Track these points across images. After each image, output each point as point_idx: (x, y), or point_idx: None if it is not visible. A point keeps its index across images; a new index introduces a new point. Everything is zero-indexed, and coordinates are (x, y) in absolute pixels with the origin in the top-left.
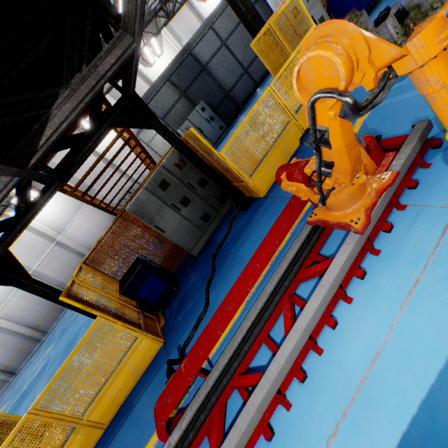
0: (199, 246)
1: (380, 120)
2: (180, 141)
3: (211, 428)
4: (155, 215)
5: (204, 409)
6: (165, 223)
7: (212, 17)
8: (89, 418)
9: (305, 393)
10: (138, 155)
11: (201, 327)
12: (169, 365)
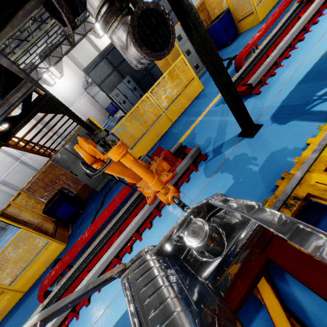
0: (101, 185)
1: (199, 130)
2: (85, 123)
3: None
4: (71, 165)
5: (63, 288)
6: (78, 170)
7: None
8: (15, 286)
9: (107, 285)
10: (66, 121)
11: None
12: (55, 262)
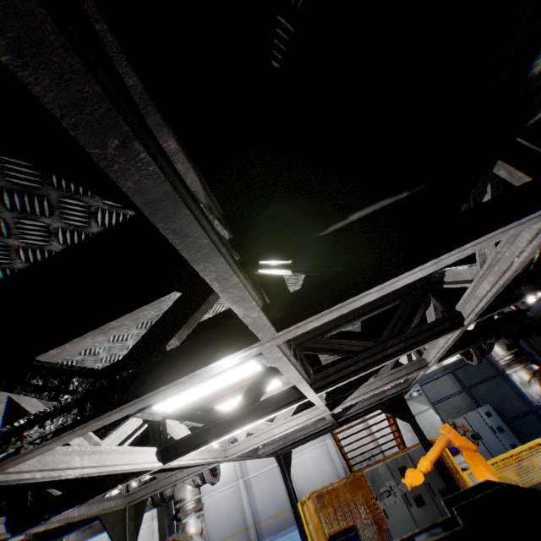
0: None
1: None
2: (428, 442)
3: None
4: (385, 493)
5: None
6: (391, 508)
7: None
8: None
9: None
10: (391, 432)
11: None
12: None
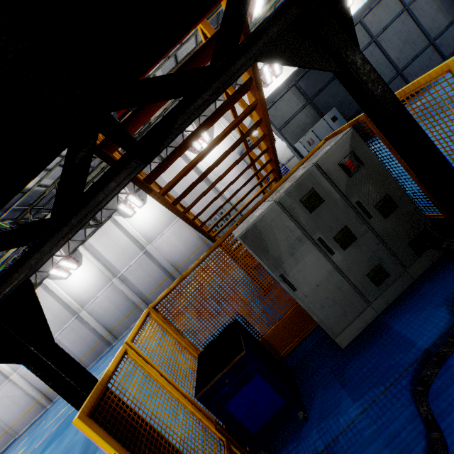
0: (354, 330)
1: None
2: (394, 101)
3: None
4: (285, 255)
5: None
6: (299, 273)
7: (363, 10)
8: None
9: None
10: (261, 154)
11: None
12: None
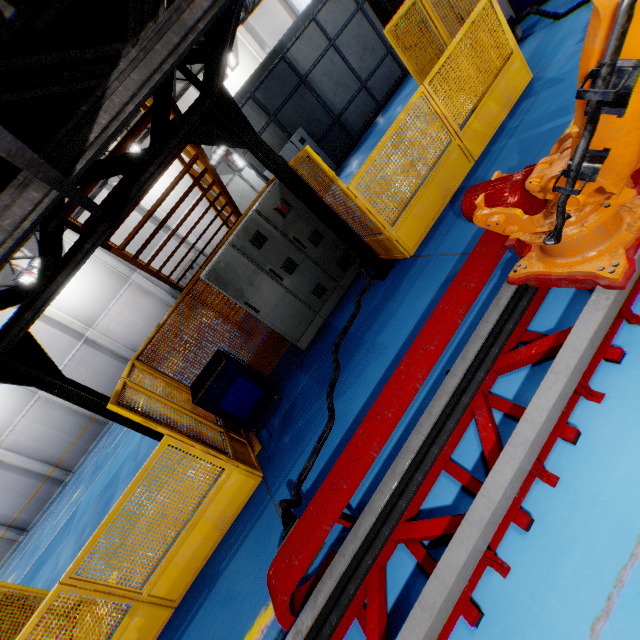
0: (310, 335)
1: None
2: (287, 169)
3: (363, 606)
4: (246, 287)
5: (354, 576)
6: (260, 299)
7: (315, 5)
8: (152, 592)
9: (534, 548)
10: (215, 199)
11: (326, 452)
12: (285, 508)
